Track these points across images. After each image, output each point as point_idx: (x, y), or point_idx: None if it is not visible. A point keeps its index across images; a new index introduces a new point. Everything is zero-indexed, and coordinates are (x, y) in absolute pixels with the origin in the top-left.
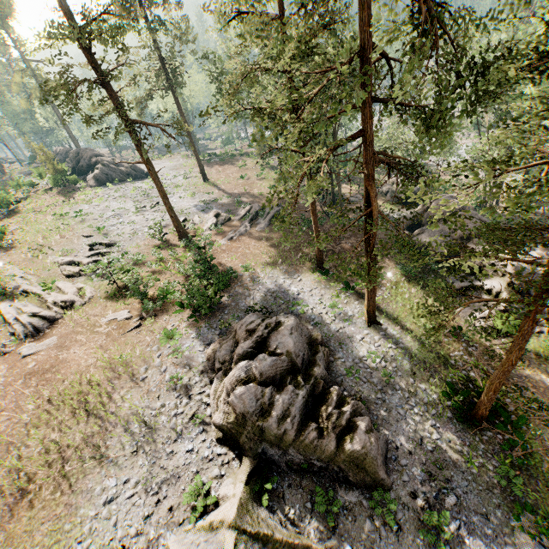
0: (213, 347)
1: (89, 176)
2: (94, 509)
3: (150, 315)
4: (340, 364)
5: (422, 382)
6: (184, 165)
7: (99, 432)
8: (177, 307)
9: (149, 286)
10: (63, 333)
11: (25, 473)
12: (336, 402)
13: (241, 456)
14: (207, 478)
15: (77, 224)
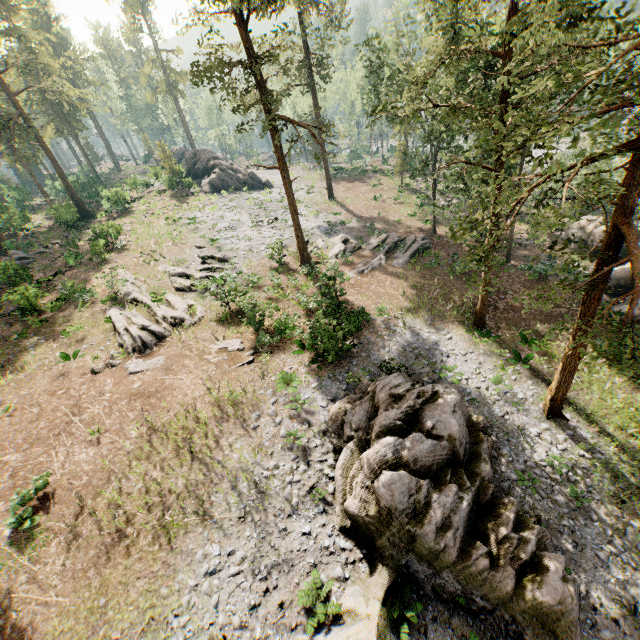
0: (339, 406)
1: (205, 180)
2: (194, 578)
3: (265, 350)
4: (506, 463)
5: (633, 517)
6: (306, 178)
7: (203, 482)
8: (297, 346)
9: (267, 315)
10: (171, 354)
11: (123, 512)
12: (513, 522)
13: (370, 559)
14: (326, 576)
15: (190, 232)
